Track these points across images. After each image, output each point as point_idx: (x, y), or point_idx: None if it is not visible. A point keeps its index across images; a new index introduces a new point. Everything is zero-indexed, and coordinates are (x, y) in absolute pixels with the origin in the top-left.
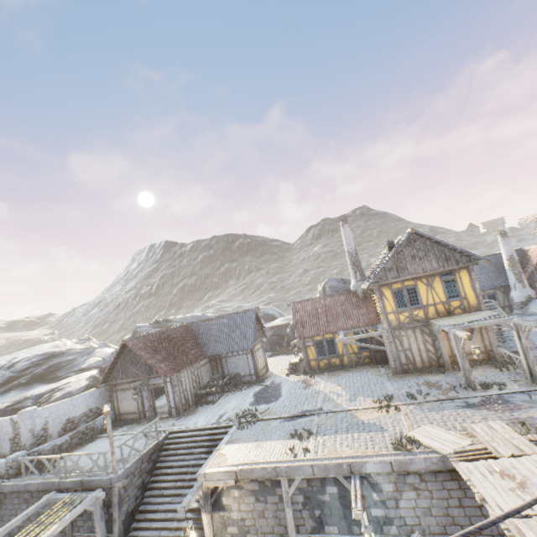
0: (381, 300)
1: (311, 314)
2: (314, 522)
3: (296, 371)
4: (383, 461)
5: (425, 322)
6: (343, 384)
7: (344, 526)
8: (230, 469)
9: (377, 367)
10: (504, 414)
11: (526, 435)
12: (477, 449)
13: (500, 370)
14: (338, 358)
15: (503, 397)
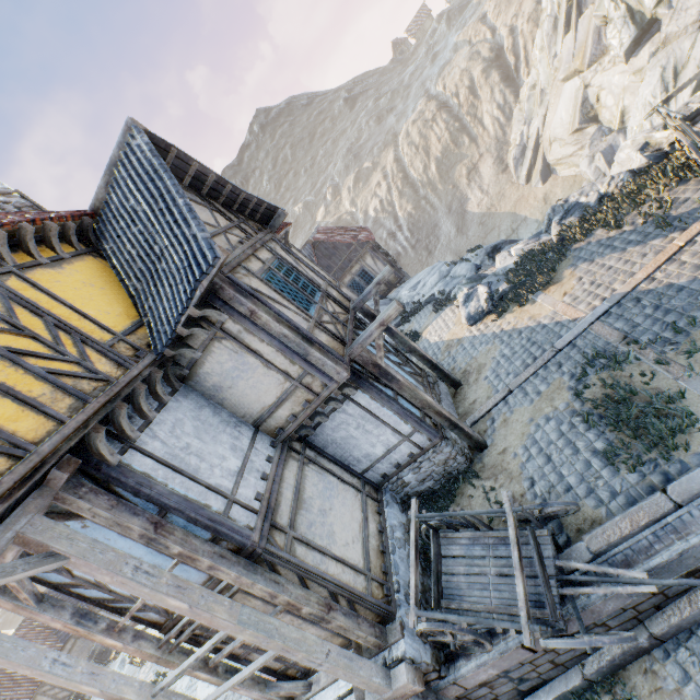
0: None
1: None
2: None
3: None
4: None
5: None
6: None
7: None
8: None
9: None
10: None
11: None
12: None
13: None
14: None
15: None
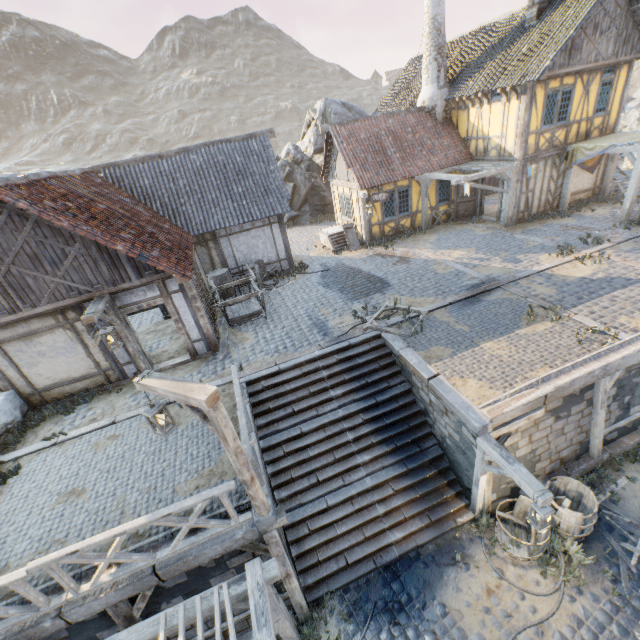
0: (529, 110)
1: (371, 146)
2: (620, 411)
3: (349, 245)
4: None
5: (562, 150)
6: (459, 248)
7: None
8: (538, 396)
9: (465, 224)
10: None
11: None
12: None
13: None
14: (410, 219)
15: None
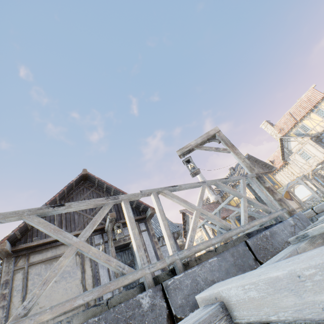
0: None
1: None
2: None
3: None
4: None
5: None
6: None
7: None
8: None
9: None
10: None
11: None
12: None
13: None
14: None
15: None
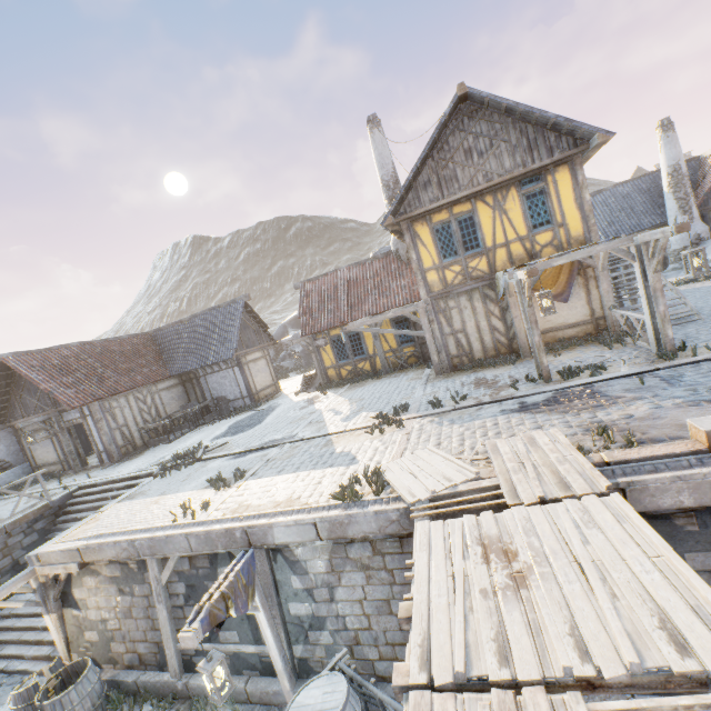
0: (414, 249)
1: (327, 296)
2: None
3: (309, 386)
4: (301, 523)
5: (490, 280)
6: (356, 397)
7: (248, 631)
8: (70, 547)
9: (422, 369)
10: (578, 417)
11: (598, 452)
12: (480, 489)
13: (608, 347)
14: (368, 361)
15: (592, 387)
